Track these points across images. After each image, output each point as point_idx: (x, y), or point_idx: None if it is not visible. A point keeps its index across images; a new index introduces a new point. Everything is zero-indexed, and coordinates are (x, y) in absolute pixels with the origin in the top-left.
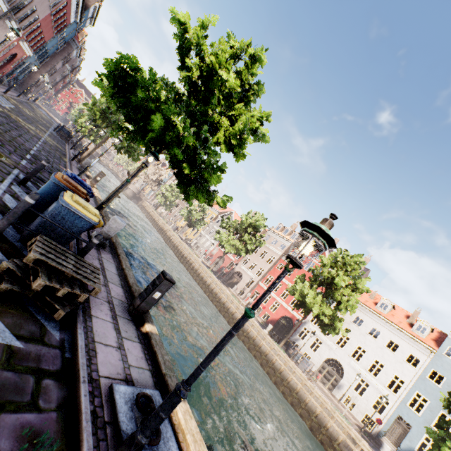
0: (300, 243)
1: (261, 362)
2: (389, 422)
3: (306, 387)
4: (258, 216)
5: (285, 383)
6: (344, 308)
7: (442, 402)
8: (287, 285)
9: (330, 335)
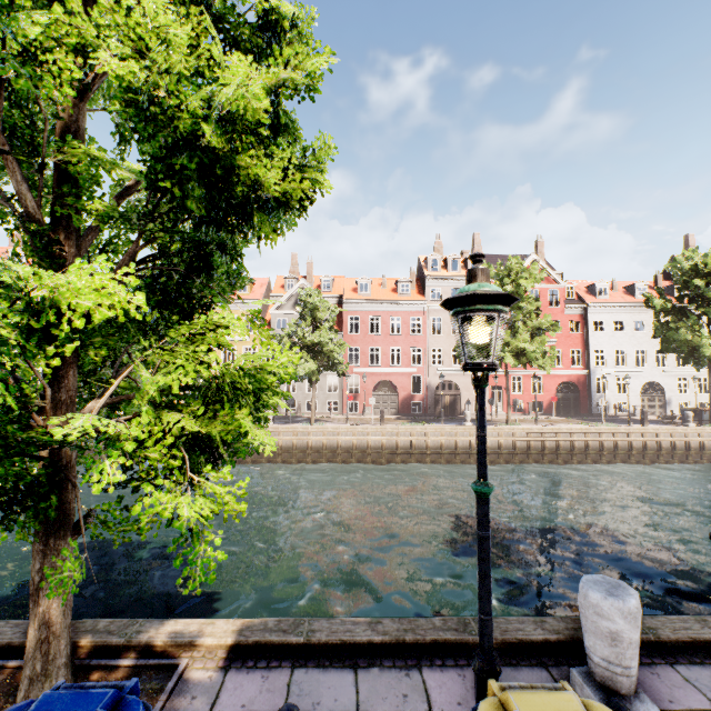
0: None
1: None
2: None
3: None
4: (535, 267)
5: None
6: None
7: None
8: None
9: (625, 363)
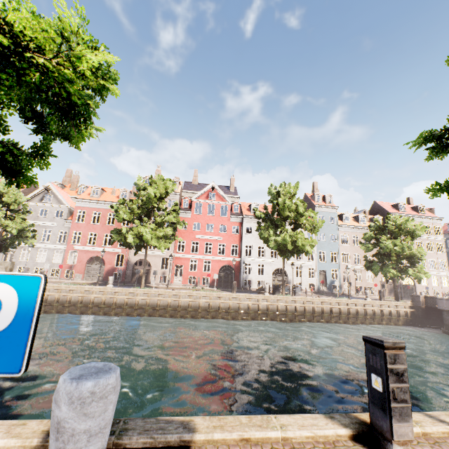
0: (181, 190)
1: (289, 319)
2: (318, 278)
3: (325, 304)
4: (167, 182)
5: (316, 314)
6: (316, 232)
7: (363, 249)
8: (204, 240)
9: (264, 255)
